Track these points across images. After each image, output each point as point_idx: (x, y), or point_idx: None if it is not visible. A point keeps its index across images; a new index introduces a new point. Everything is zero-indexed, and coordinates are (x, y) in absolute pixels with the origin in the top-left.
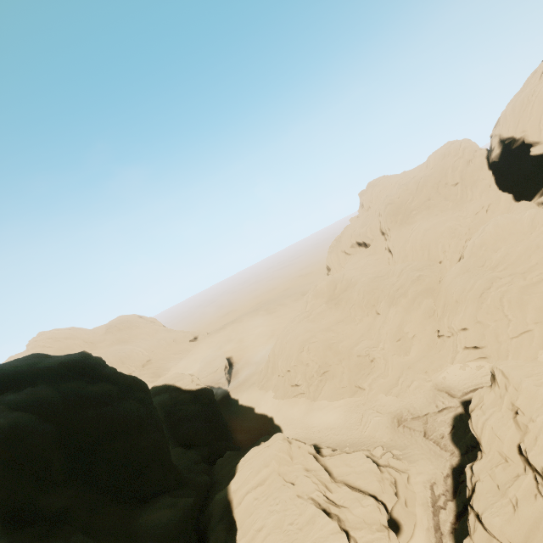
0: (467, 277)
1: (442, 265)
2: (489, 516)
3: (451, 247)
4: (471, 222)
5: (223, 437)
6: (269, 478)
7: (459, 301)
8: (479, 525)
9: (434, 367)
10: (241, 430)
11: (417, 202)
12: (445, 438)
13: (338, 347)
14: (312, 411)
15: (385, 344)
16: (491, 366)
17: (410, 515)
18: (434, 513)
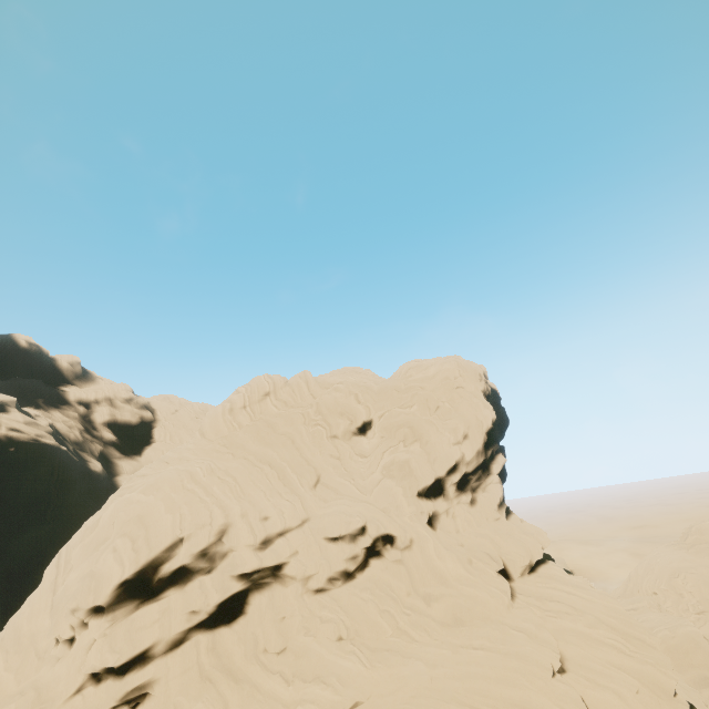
0: None
1: None
2: None
3: None
4: None
5: None
6: (641, 608)
7: None
8: None
9: None
10: None
11: None
12: None
13: None
14: None
15: None
16: None
17: None
18: None
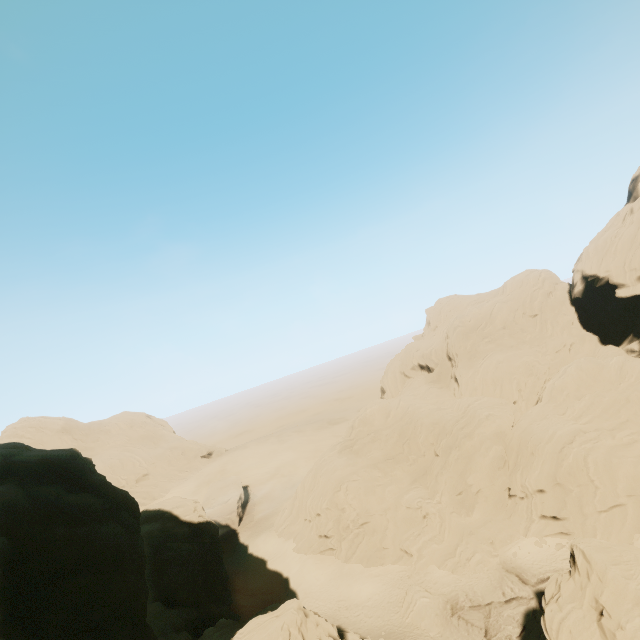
0: (546, 424)
1: (516, 405)
2: None
3: (528, 386)
4: (551, 360)
5: (219, 597)
6: None
7: (535, 453)
8: None
9: (503, 538)
10: (244, 591)
11: (491, 329)
12: None
13: (383, 491)
14: (341, 576)
15: (443, 497)
16: (570, 544)
17: None
18: None
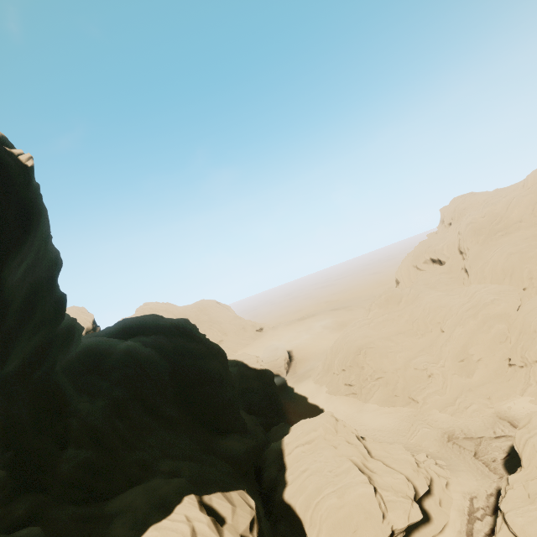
0: None
1: (526, 292)
2: (512, 515)
3: None
4: None
5: (278, 414)
6: (316, 440)
7: None
8: (505, 526)
9: (499, 395)
10: (294, 413)
11: (506, 223)
12: (496, 462)
13: (395, 356)
14: (362, 411)
15: (446, 362)
16: None
17: (442, 513)
18: (469, 521)
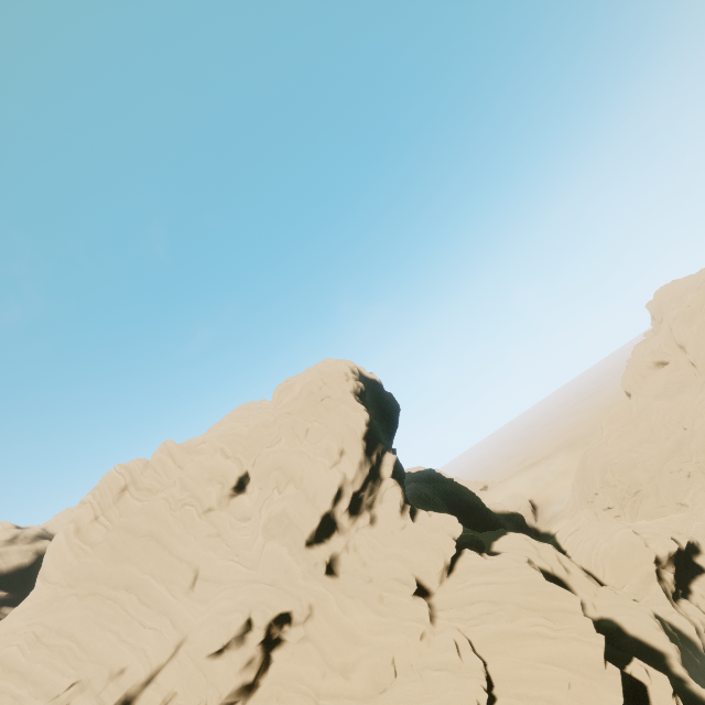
0: None
1: None
2: None
3: None
4: None
5: None
6: (582, 526)
7: None
8: None
9: None
10: None
11: None
12: None
13: (644, 466)
14: None
15: (698, 457)
16: None
17: None
18: None
